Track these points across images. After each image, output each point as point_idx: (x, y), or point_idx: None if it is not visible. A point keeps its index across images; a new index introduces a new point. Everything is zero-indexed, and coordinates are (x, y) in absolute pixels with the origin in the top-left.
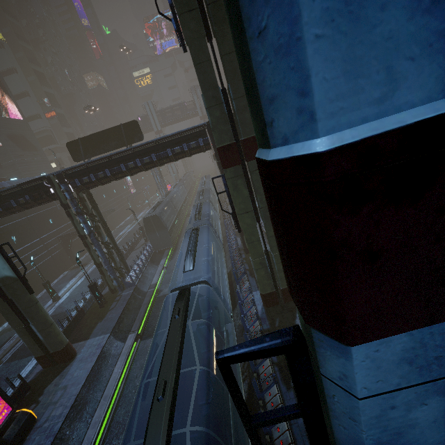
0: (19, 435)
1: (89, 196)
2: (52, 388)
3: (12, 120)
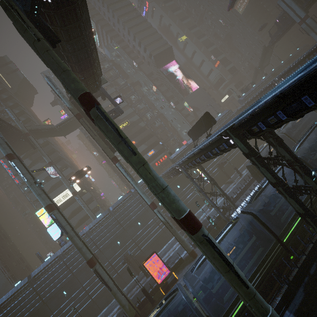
0: (171, 283)
1: (199, 166)
2: (186, 268)
3: (194, 92)
